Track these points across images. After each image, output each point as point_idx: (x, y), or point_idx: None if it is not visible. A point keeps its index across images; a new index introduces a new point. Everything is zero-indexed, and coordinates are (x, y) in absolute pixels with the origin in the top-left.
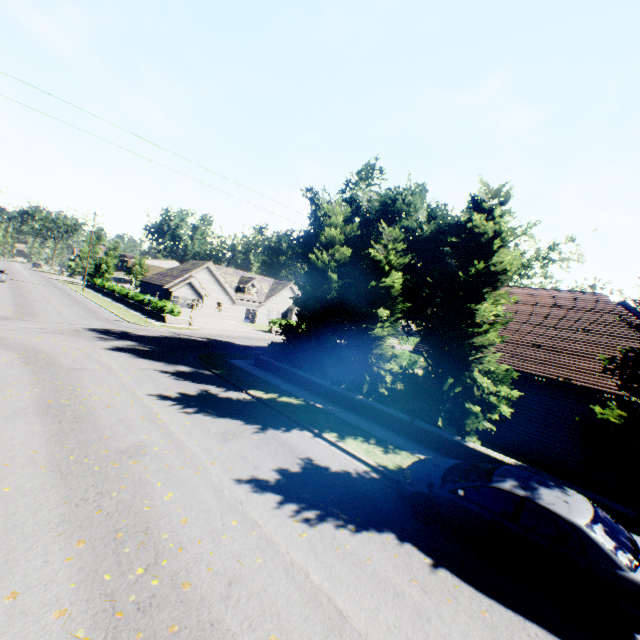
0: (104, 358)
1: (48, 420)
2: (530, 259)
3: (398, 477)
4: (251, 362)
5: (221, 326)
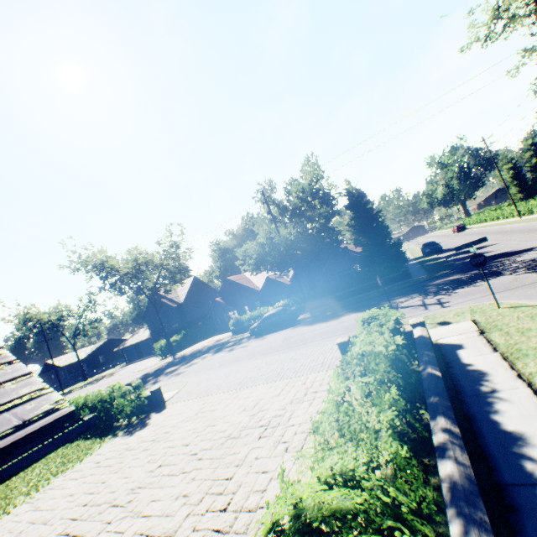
0: (535, 242)
1: (536, 228)
2: (147, 259)
3: (440, 248)
4: (407, 280)
5: (217, 419)
